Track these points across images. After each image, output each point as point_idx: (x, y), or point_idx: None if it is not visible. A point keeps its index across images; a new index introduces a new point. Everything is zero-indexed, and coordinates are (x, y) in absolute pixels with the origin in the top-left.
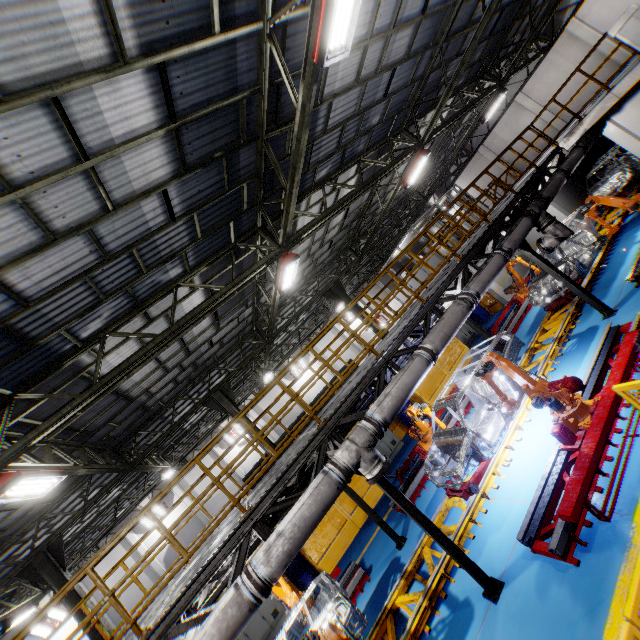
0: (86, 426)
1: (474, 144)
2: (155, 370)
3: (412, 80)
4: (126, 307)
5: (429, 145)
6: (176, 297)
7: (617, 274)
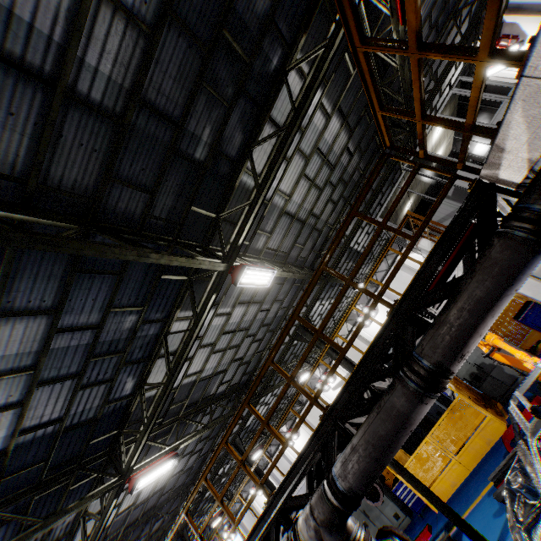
0: (140, 515)
1: None
2: (157, 481)
3: (123, 262)
4: (64, 536)
5: (336, 114)
6: (85, 523)
7: None
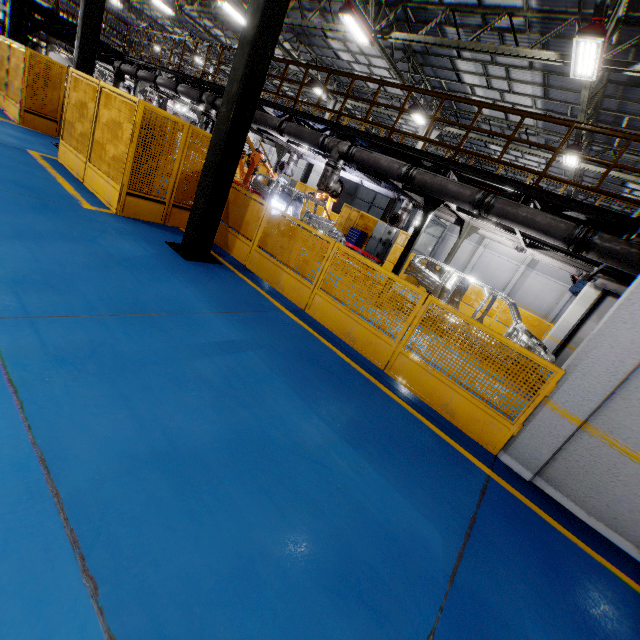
0: None
1: None
2: None
3: None
4: None
5: None
6: None
7: None
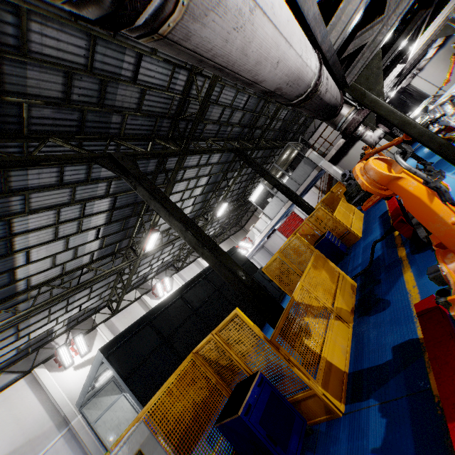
0: None
1: (306, 138)
2: None
3: None
4: None
5: None
6: None
7: None
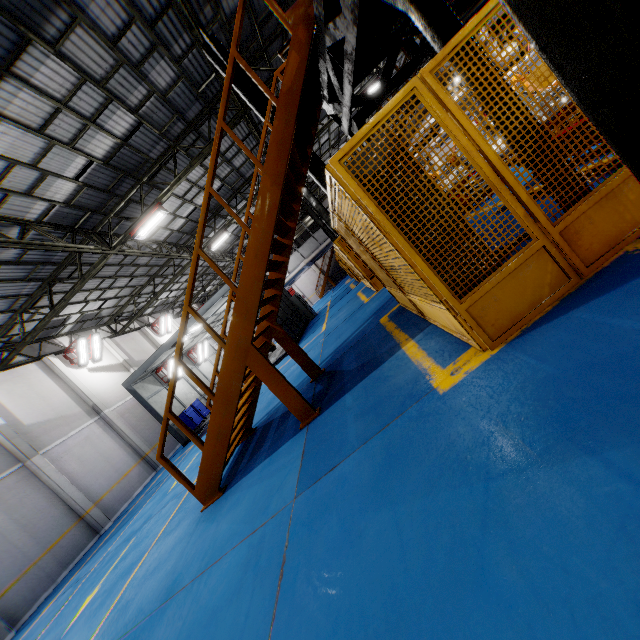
0: None
1: None
2: None
3: None
4: None
5: None
6: None
7: None
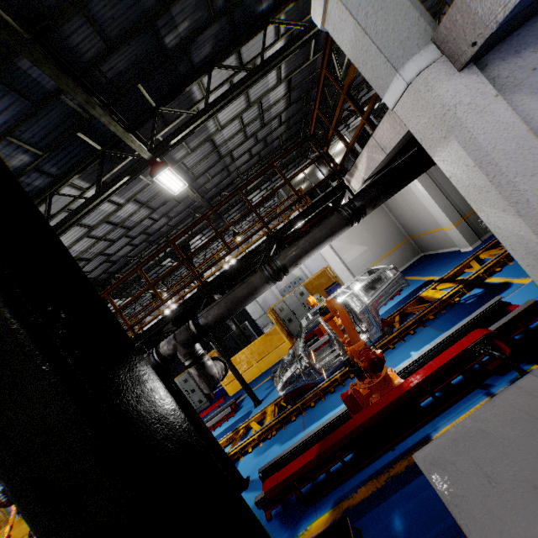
0: None
1: None
2: None
3: (46, 96)
4: None
5: (286, 83)
6: None
7: (323, 417)
